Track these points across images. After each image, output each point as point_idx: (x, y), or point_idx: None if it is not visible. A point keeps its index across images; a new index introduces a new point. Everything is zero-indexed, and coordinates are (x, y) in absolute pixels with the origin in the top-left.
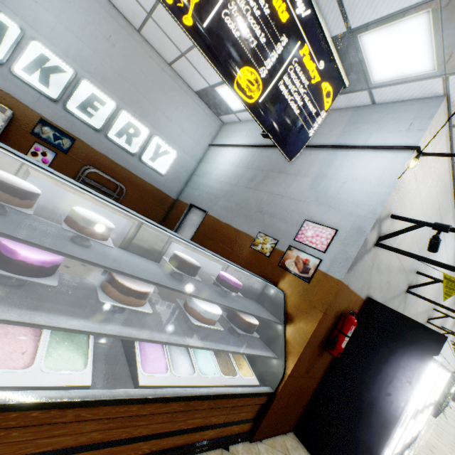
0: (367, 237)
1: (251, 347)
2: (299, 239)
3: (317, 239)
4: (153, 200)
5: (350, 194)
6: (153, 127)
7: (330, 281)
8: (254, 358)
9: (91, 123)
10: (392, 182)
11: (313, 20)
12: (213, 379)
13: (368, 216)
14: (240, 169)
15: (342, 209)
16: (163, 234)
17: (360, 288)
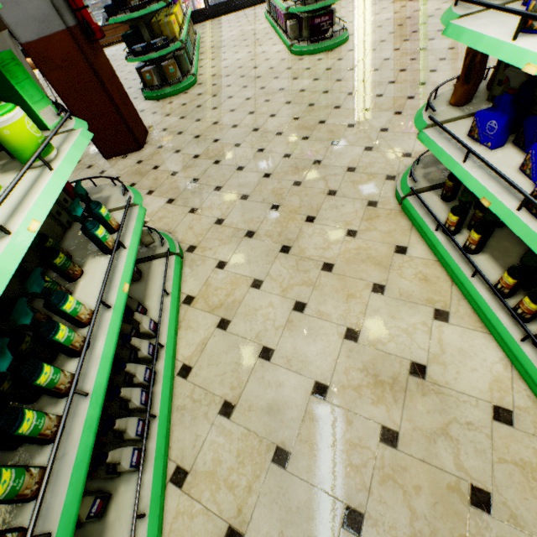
0: None
1: None
2: None
3: None
4: None
5: None
6: None
7: None
8: None
9: None
10: None
11: None
12: None
13: None
14: None
15: None
16: None
17: None
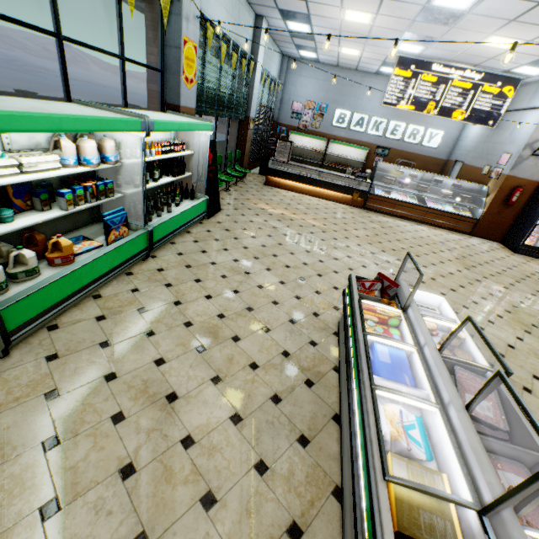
0: (520, 154)
1: (467, 205)
2: (498, 163)
3: (504, 161)
4: (431, 165)
5: (521, 136)
6: (426, 124)
7: (503, 176)
8: (474, 213)
9: (395, 138)
10: (534, 126)
11: (487, 75)
12: (450, 211)
13: (522, 145)
14: (482, 131)
15: (516, 144)
16: (431, 175)
17: (529, 177)
